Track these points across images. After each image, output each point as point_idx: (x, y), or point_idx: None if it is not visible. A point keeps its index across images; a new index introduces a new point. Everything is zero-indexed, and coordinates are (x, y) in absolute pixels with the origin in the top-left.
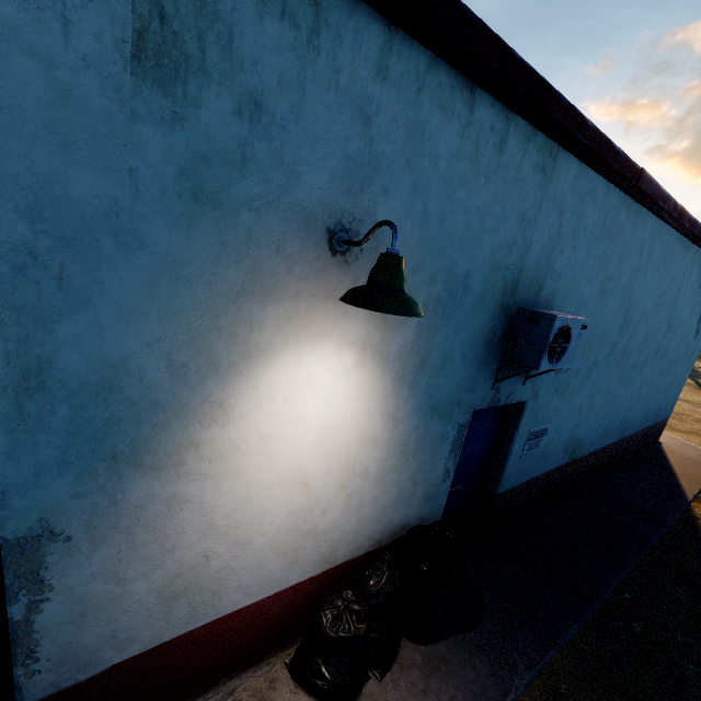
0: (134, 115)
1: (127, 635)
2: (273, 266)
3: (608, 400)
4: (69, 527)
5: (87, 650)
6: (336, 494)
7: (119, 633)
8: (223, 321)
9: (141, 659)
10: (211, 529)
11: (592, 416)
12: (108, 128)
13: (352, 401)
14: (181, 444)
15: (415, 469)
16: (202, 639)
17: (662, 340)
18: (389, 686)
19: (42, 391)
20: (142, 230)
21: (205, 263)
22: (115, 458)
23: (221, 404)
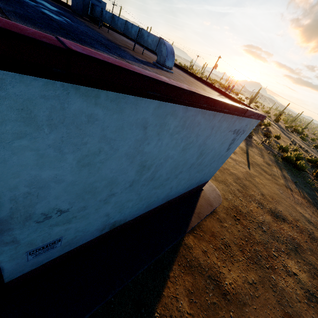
0: None
1: None
2: None
3: (143, 198)
4: None
5: None
6: None
7: None
8: None
9: None
10: None
11: (126, 210)
12: None
13: None
14: None
15: None
16: None
17: (195, 161)
18: None
19: None
20: None
21: None
22: None
23: None
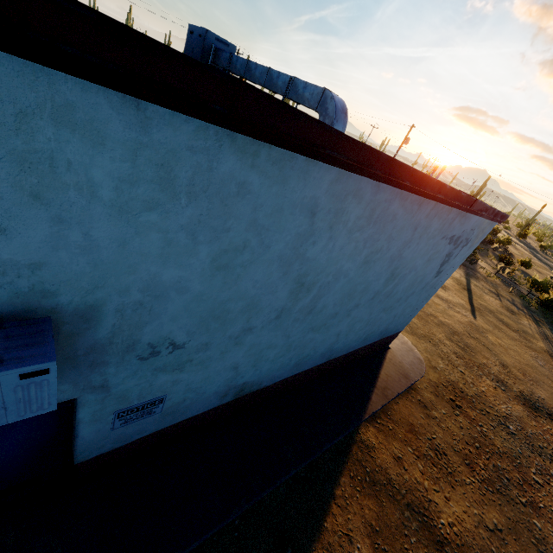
0: None
1: None
2: None
3: (293, 347)
4: None
5: None
6: None
7: None
8: None
9: None
10: None
11: (265, 364)
12: None
13: None
14: None
15: None
16: None
17: (381, 288)
18: None
19: None
20: None
21: None
22: None
23: None
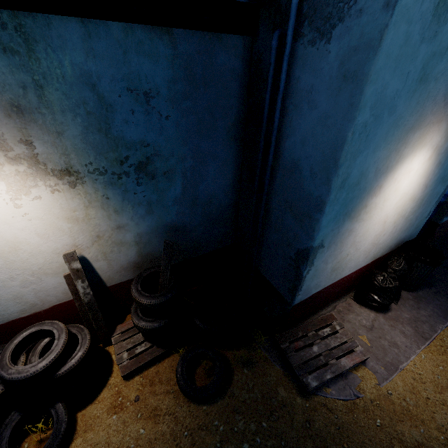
0: (422, 40)
1: (319, 284)
2: (427, 110)
3: None
4: (325, 242)
5: (310, 288)
6: (391, 226)
7: (318, 283)
8: (399, 145)
9: (318, 293)
10: (353, 243)
11: None
12: (411, 52)
13: (417, 179)
14: (362, 206)
15: (420, 212)
16: (332, 287)
17: None
18: (401, 306)
19: (342, 188)
20: (397, 104)
21: (407, 115)
22: (346, 214)
23: (380, 187)
